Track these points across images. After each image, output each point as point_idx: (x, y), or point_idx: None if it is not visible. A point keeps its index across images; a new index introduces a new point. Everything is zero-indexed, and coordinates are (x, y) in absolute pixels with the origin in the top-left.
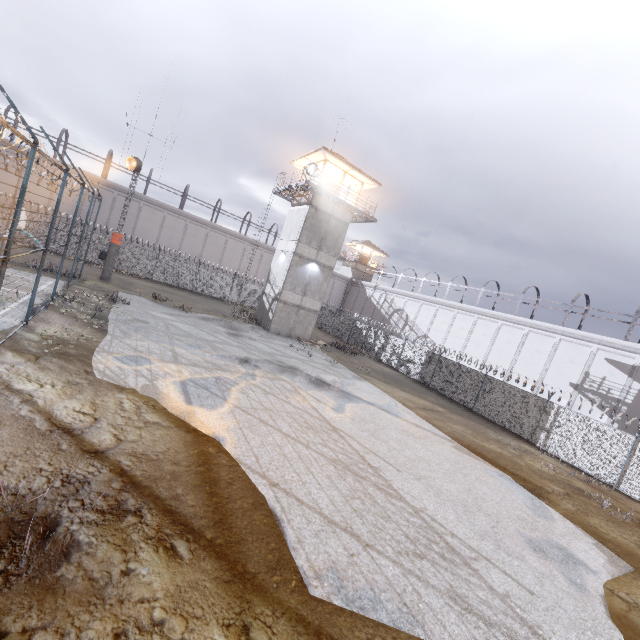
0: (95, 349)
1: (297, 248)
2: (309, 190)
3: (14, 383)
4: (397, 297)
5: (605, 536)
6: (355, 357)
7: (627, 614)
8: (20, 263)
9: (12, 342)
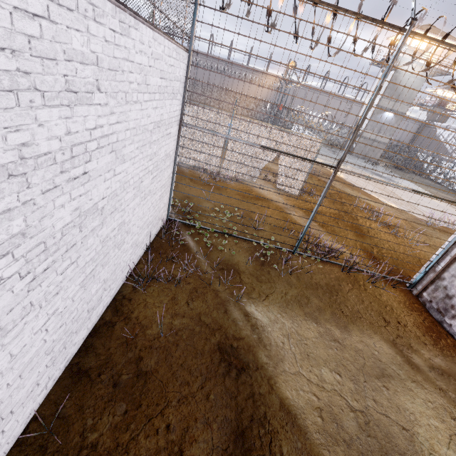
0: None
1: (380, 102)
2: (397, 60)
3: None
4: None
5: None
6: (408, 174)
7: None
8: None
9: None
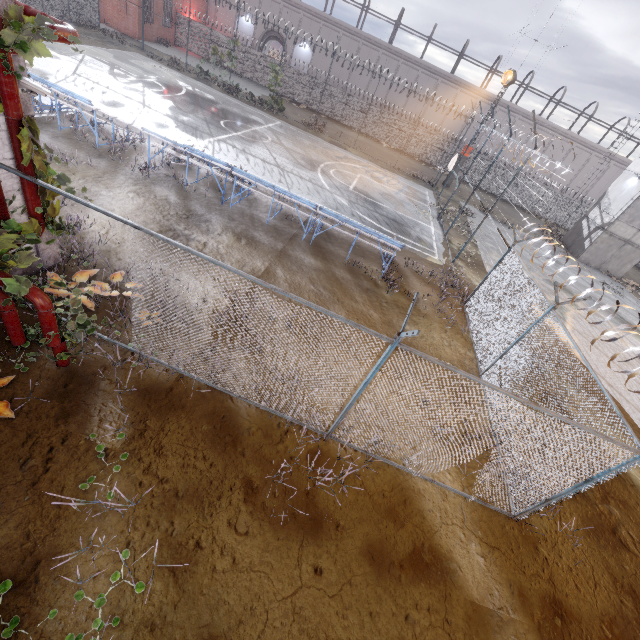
0: (482, 261)
1: None
2: None
3: (471, 280)
4: None
5: None
6: None
7: None
8: (404, 172)
9: (450, 250)
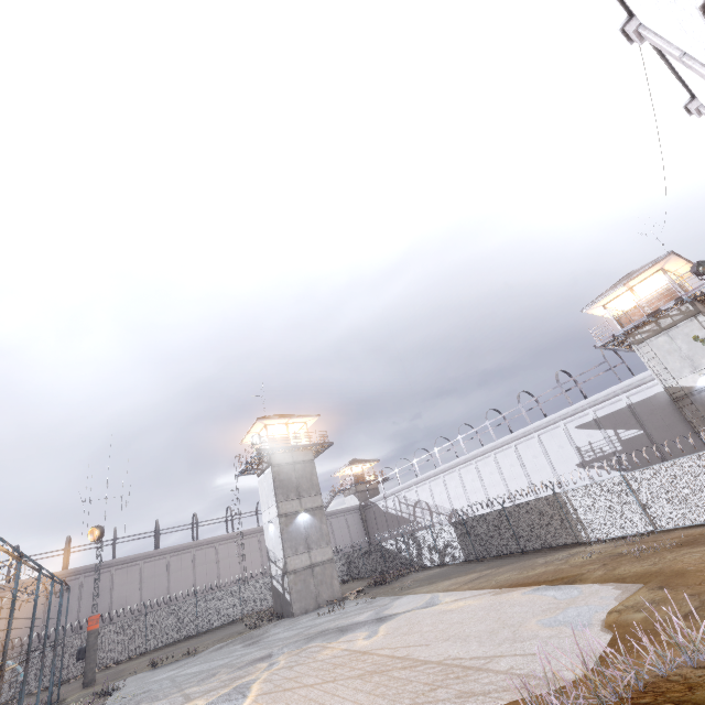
0: None
1: (279, 509)
2: (264, 455)
3: None
4: (407, 492)
5: (626, 575)
6: (397, 581)
7: (617, 618)
8: None
9: None
